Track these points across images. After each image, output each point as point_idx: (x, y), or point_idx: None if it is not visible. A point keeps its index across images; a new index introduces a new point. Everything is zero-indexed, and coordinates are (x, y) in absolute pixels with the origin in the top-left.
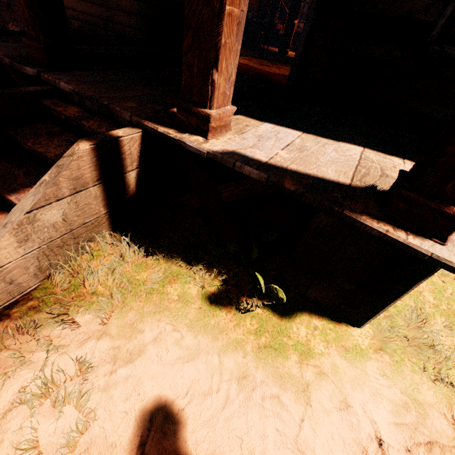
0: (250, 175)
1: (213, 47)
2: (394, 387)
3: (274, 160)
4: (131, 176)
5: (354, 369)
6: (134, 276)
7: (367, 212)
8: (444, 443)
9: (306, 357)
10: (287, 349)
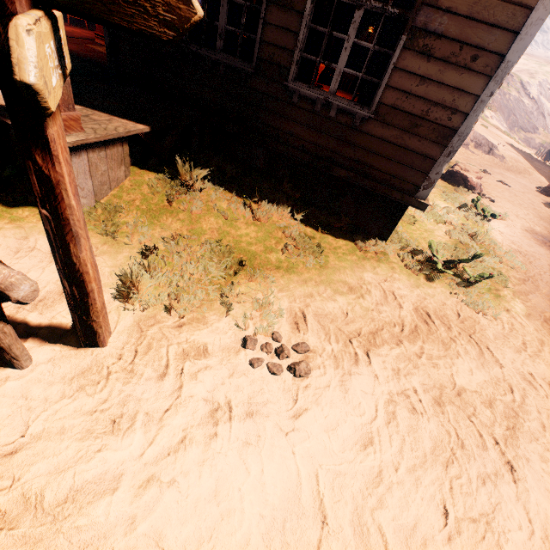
0: None
1: None
2: None
3: None
4: None
5: None
6: None
7: None
8: None
9: (15, 221)
10: (4, 218)
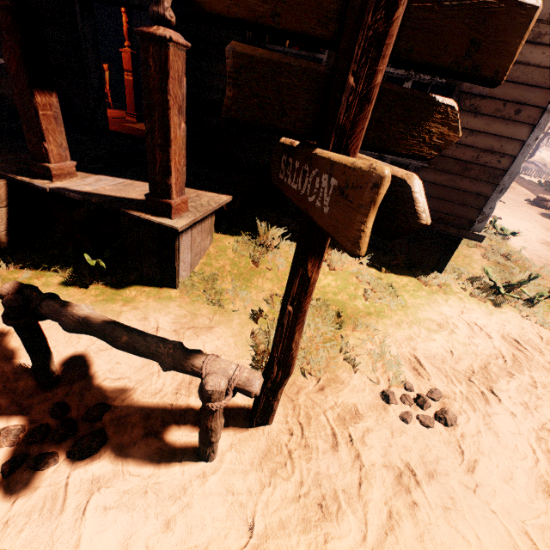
0: (75, 198)
1: (39, 130)
2: (184, 310)
3: (97, 190)
4: (4, 212)
5: (161, 305)
6: (7, 276)
7: (137, 209)
8: (200, 326)
9: (128, 303)
10: (117, 301)
